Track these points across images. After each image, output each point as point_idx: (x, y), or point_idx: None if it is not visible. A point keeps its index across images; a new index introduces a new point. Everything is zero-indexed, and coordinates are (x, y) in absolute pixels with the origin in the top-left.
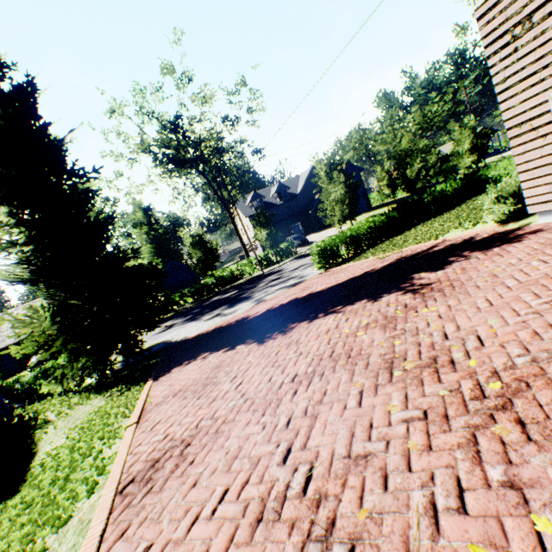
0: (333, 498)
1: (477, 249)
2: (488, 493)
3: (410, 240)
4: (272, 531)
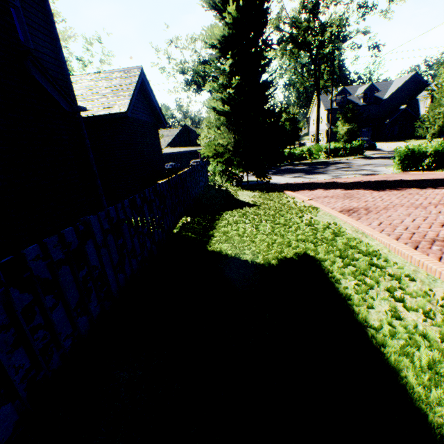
0: None
1: None
2: None
3: None
4: None
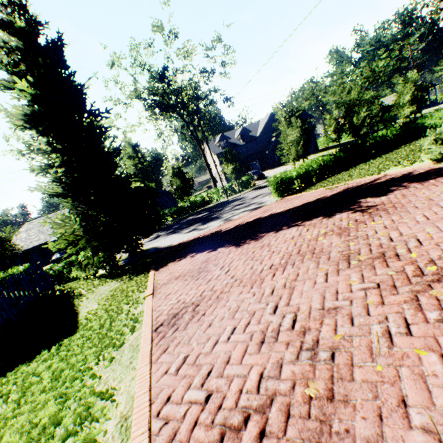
0: (314, 330)
1: (415, 181)
2: (427, 325)
3: (355, 175)
4: (274, 347)
